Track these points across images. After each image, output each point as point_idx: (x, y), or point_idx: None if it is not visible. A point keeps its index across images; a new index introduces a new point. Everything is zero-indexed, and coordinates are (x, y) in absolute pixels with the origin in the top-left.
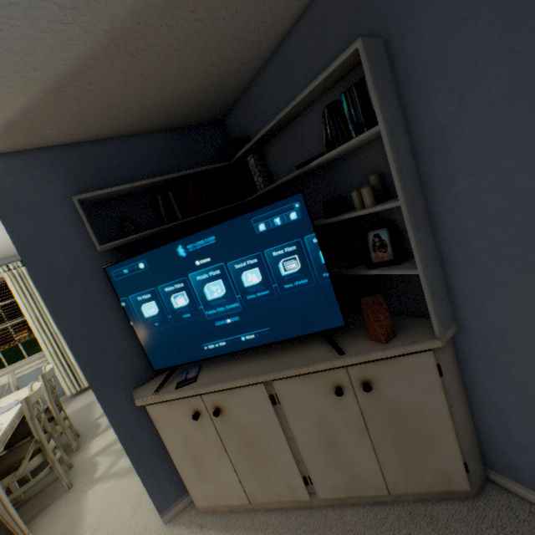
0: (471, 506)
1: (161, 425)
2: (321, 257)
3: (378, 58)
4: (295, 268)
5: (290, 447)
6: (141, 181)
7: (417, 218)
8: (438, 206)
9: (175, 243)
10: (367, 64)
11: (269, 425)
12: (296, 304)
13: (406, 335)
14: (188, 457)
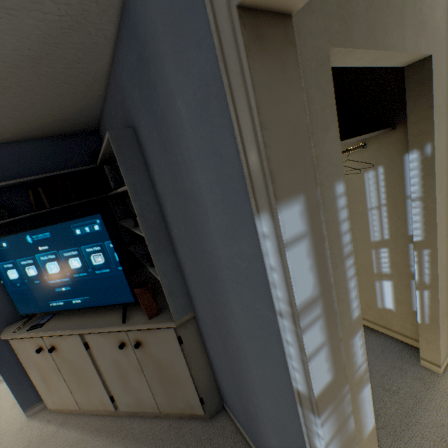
0: (204, 424)
1: (20, 353)
2: (116, 257)
3: (126, 142)
4: (101, 261)
5: (101, 376)
6: (15, 180)
7: (159, 245)
8: (173, 238)
9: (25, 233)
10: (114, 148)
11: (86, 361)
12: (104, 284)
13: (165, 315)
14: (39, 376)
